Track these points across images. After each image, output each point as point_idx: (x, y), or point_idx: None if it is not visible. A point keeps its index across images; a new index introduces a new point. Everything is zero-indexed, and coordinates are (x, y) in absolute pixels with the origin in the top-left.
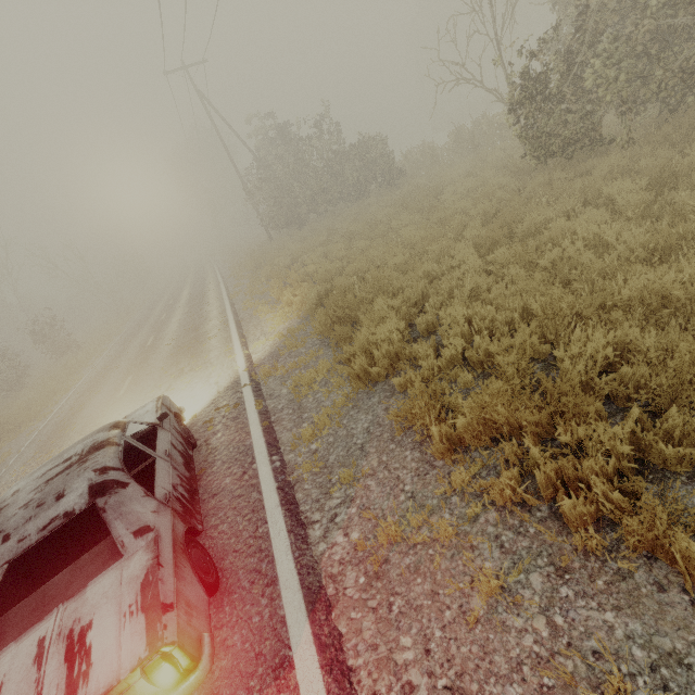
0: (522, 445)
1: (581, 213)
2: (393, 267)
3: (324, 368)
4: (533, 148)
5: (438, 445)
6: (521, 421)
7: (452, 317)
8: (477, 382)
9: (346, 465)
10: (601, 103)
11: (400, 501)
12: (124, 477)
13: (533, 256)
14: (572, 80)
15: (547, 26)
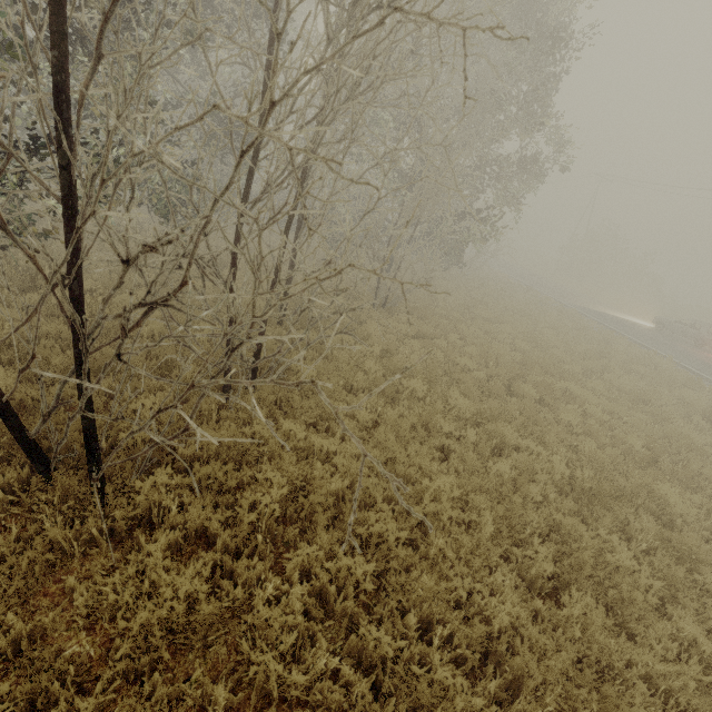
0: None
1: None
2: None
3: None
4: None
5: None
6: None
7: None
8: None
9: None
10: None
11: None
12: None
13: None
14: None
15: None
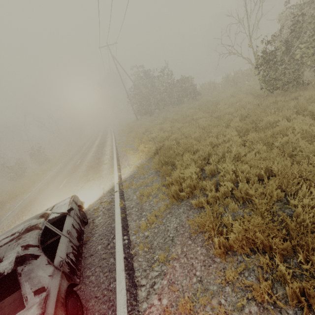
0: (271, 258)
1: (294, 118)
2: (194, 138)
3: (155, 188)
4: (267, 85)
5: (218, 250)
6: (272, 244)
7: (225, 169)
8: (239, 209)
9: (163, 249)
10: (303, 65)
11: (193, 282)
12: (38, 251)
13: (270, 140)
14: (289, 54)
15: (270, 33)
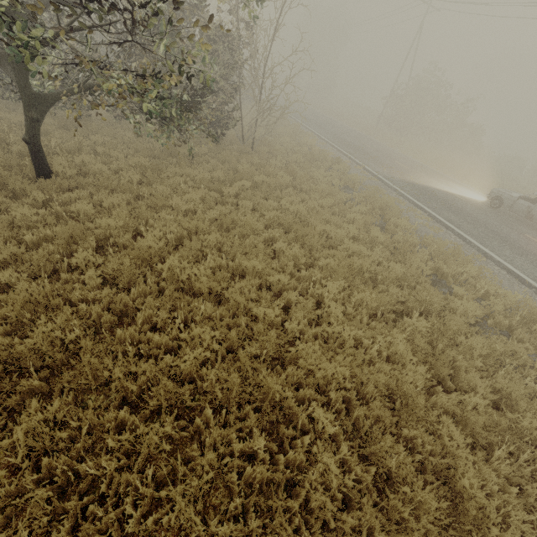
0: None
1: None
2: None
3: None
4: None
5: None
6: None
7: None
8: None
9: None
10: None
11: None
12: None
13: None
14: None
15: None
